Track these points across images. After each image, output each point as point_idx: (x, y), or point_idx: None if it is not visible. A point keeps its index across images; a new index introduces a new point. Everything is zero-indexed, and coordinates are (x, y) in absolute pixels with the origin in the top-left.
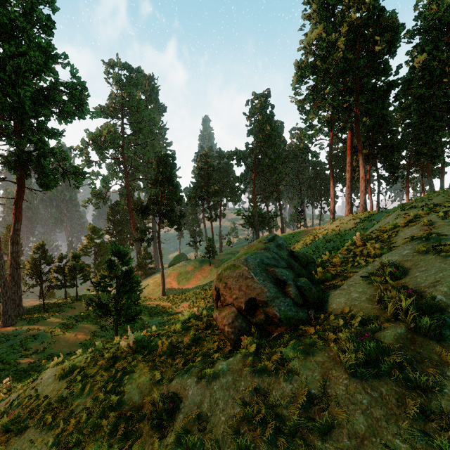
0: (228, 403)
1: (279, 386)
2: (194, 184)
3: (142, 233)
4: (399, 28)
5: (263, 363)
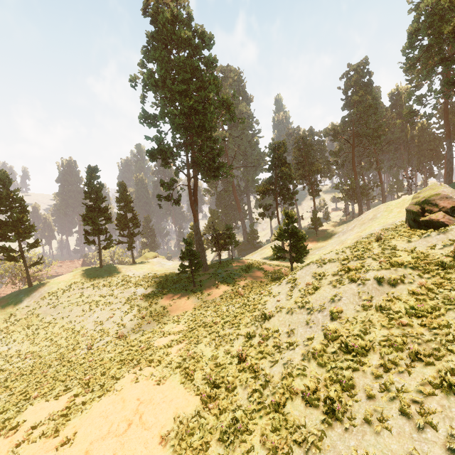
0: None
1: None
2: (295, 165)
3: (265, 210)
4: None
5: None
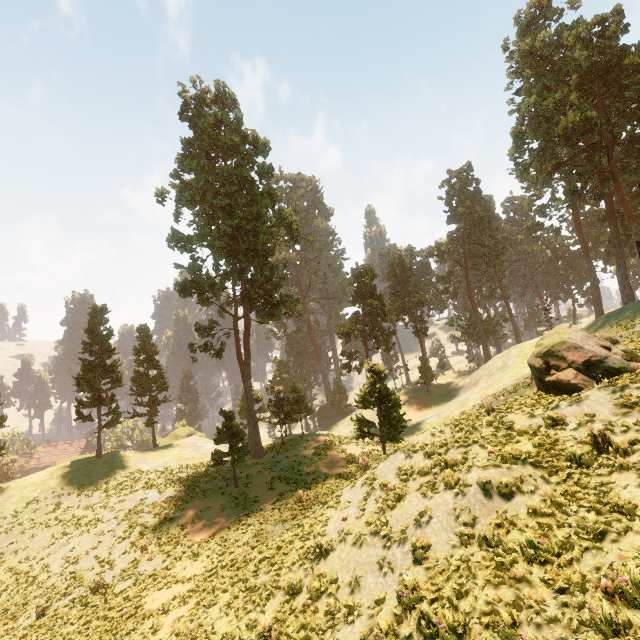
0: (603, 405)
1: (637, 391)
2: (391, 295)
3: (350, 359)
4: None
5: (619, 384)
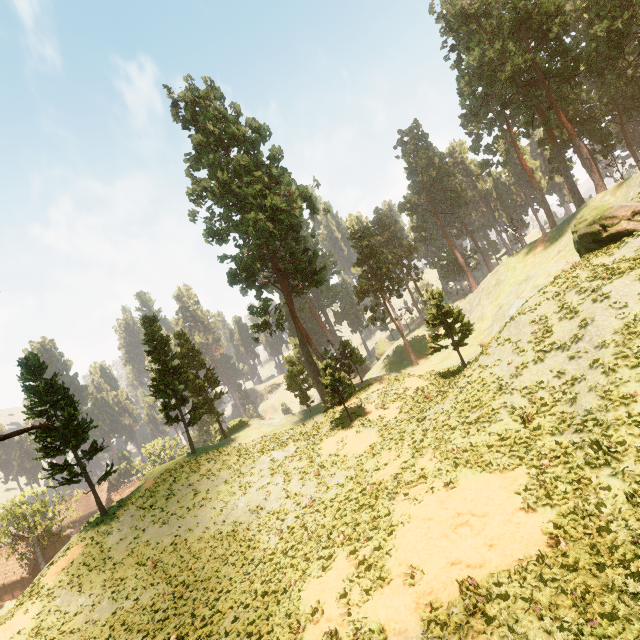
0: None
1: None
2: None
3: (373, 312)
4: (565, 7)
5: None
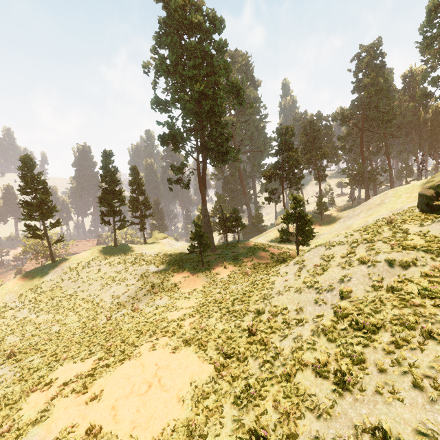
0: None
1: None
2: (302, 149)
3: (271, 194)
4: None
5: None
